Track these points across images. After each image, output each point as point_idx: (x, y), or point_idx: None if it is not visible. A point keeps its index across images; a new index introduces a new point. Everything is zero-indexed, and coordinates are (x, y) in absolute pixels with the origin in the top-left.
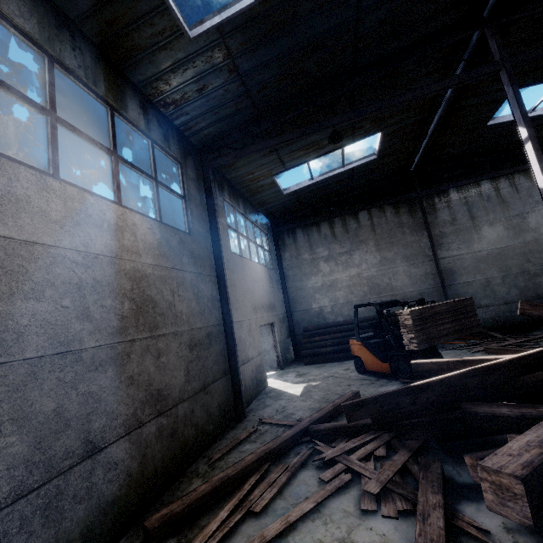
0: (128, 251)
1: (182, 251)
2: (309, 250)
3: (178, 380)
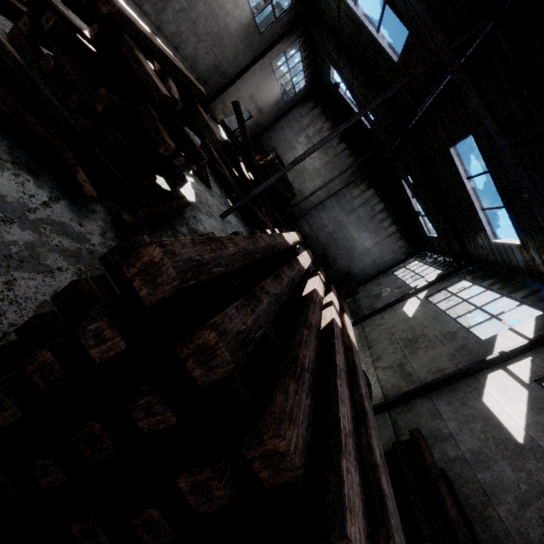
0: (233, 16)
1: (250, 36)
2: (309, 122)
3: (202, 68)
